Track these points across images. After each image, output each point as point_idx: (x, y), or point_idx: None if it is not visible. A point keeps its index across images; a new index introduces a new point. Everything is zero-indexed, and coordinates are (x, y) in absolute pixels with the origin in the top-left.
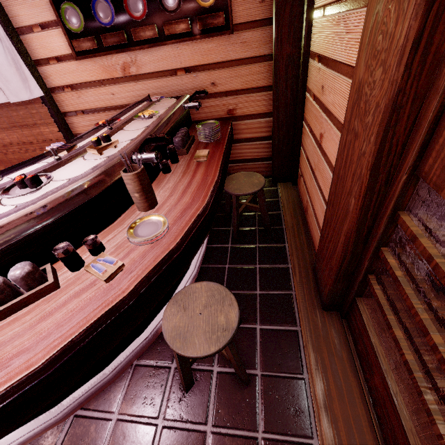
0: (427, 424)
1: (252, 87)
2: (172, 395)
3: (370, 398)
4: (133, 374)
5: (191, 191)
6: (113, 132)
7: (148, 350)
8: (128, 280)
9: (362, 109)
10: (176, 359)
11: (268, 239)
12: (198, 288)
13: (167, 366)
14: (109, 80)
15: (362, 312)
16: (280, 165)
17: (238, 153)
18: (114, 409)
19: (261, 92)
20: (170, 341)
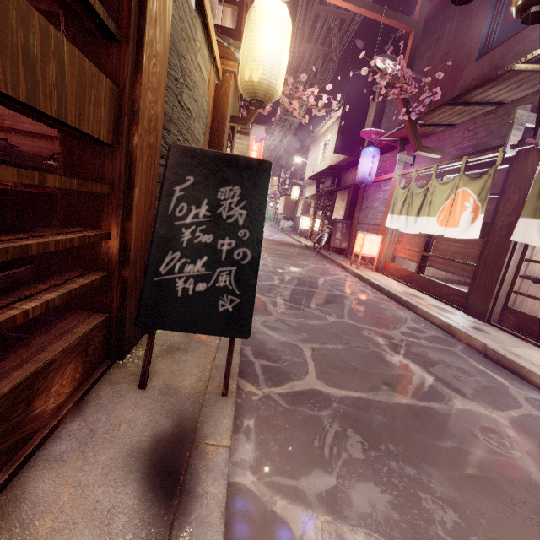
0: (4, 377)
1: None
2: None
3: None
4: None
5: None
6: None
7: None
8: None
9: None
10: None
11: None
12: None
13: None
14: None
15: (70, 317)
16: None
17: None
18: None
19: None
20: None
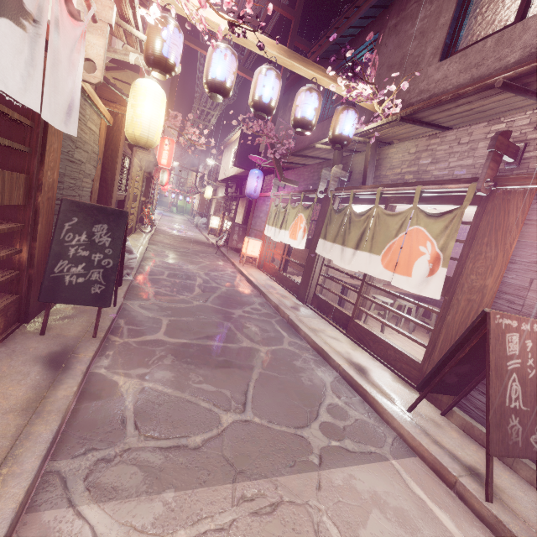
0: None
1: None
2: None
3: None
4: None
5: None
6: None
7: None
8: None
9: None
10: None
11: None
12: None
13: None
14: None
15: None
16: None
17: None
18: None
19: None
20: None
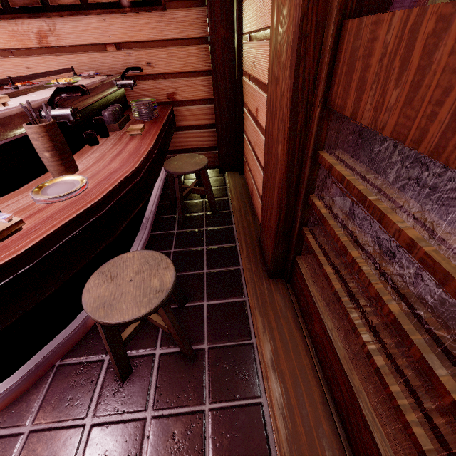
0: (357, 349)
1: (191, 71)
2: (105, 389)
3: (313, 348)
4: (54, 376)
5: (121, 158)
6: (19, 93)
7: (76, 347)
8: (29, 238)
9: (279, 51)
10: (102, 337)
11: (216, 222)
12: (130, 258)
13: (100, 359)
14: (21, 50)
15: (301, 267)
16: (226, 154)
17: (182, 142)
18: (26, 420)
19: (200, 76)
20: (92, 312)
